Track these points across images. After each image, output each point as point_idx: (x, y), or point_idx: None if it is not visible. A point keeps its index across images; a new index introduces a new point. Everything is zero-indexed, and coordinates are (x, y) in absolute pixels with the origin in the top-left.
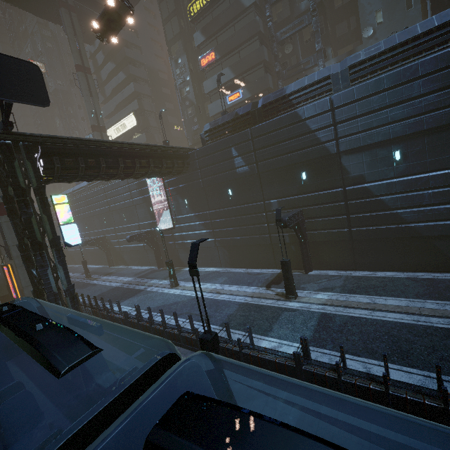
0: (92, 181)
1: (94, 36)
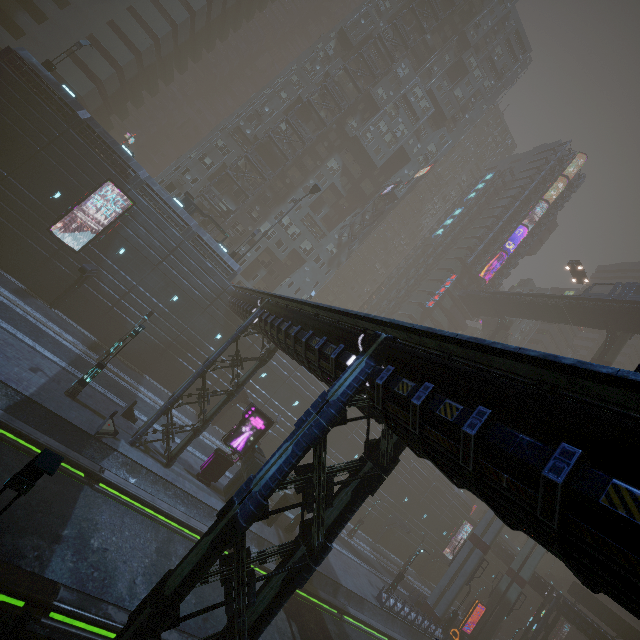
0: (425, 460)
1: (467, 305)
